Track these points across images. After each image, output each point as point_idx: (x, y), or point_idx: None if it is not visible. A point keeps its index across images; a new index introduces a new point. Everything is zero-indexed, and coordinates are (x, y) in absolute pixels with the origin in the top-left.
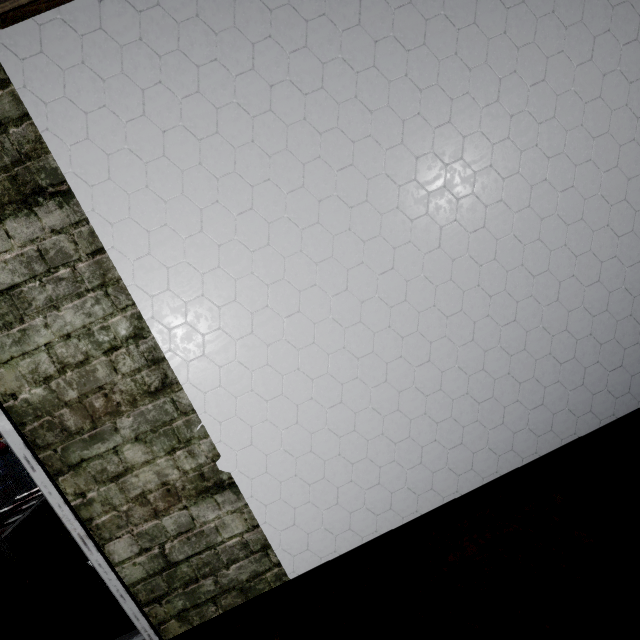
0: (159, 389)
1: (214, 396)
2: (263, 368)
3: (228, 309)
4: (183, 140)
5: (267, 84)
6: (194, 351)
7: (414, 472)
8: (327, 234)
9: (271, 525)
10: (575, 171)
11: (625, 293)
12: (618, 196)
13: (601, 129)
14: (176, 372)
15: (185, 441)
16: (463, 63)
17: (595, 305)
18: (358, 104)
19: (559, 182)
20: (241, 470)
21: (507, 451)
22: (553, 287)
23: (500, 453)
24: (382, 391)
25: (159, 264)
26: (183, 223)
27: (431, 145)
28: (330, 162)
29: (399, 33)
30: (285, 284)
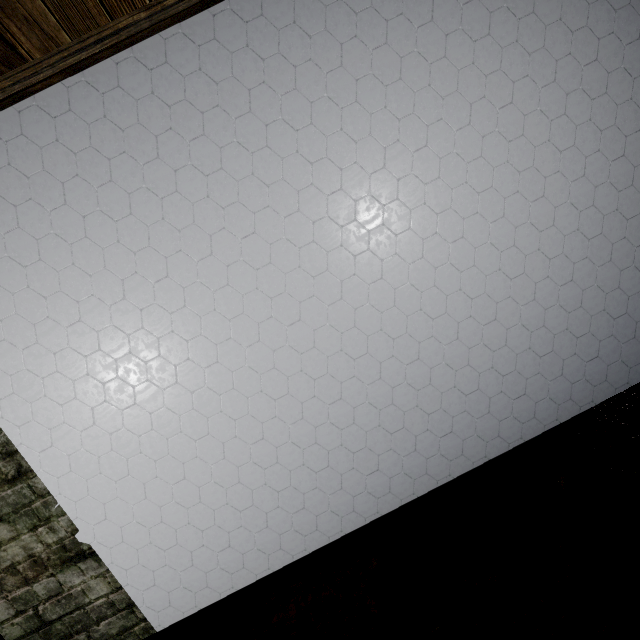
0: (16, 477)
1: (66, 480)
2: (108, 454)
3: (70, 406)
4: (10, 268)
5: (80, 215)
6: (43, 443)
7: (262, 535)
8: (152, 337)
9: (133, 586)
10: (382, 265)
11: (446, 368)
12: (427, 283)
13: (402, 226)
14: (29, 462)
15: (45, 519)
16: (261, 181)
17: (418, 380)
18: (166, 225)
19: (368, 276)
20: (99, 541)
21: (349, 512)
22: (374, 367)
23: (343, 514)
24: (222, 467)
25: (2, 373)
26: (19, 337)
27: (240, 254)
28: (147, 276)
29: (197, 161)
30: (119, 382)
